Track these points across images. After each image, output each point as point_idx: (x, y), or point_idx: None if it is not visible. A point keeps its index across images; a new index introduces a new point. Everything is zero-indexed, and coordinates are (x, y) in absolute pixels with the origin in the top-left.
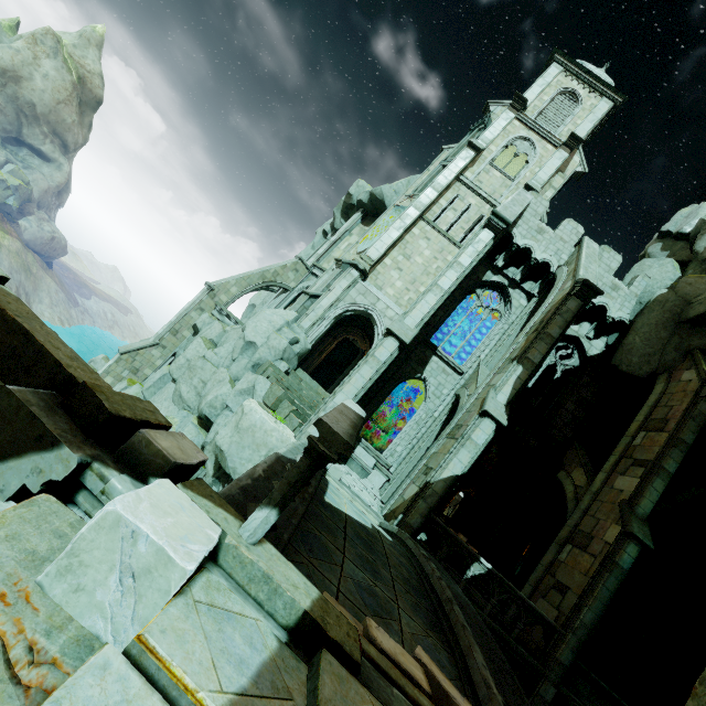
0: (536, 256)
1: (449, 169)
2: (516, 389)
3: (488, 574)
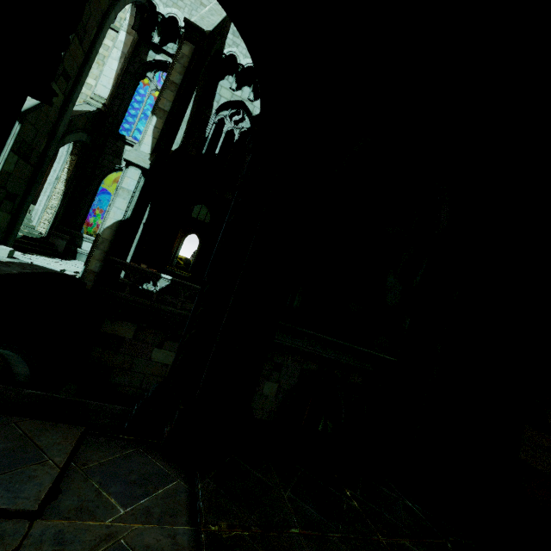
0: (183, 25)
1: None
2: (156, 138)
3: (172, 283)
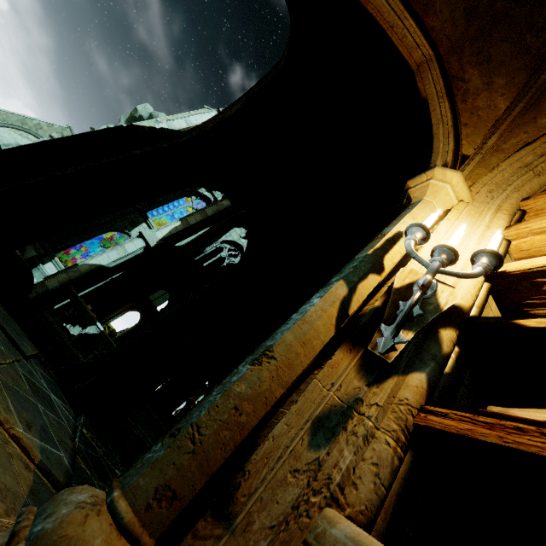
0: None
1: (201, 117)
2: (172, 233)
3: (100, 334)
